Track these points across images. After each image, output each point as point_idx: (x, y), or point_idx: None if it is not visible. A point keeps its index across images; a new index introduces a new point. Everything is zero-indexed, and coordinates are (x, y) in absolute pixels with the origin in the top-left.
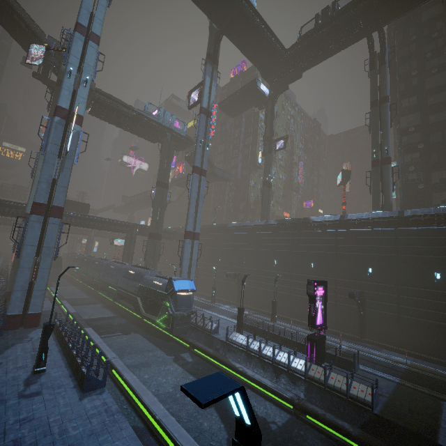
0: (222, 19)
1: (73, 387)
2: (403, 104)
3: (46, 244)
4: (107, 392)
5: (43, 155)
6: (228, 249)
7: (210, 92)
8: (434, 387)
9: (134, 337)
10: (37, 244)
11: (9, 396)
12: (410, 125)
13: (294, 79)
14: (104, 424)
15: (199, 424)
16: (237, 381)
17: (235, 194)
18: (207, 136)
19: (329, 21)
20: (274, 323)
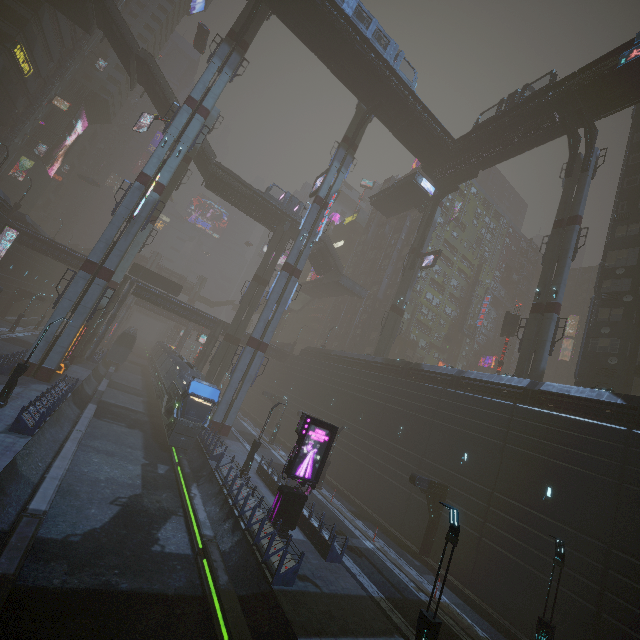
0: (370, 99)
1: (7, 425)
2: (617, 233)
3: (84, 302)
4: (28, 439)
5: None
6: (320, 382)
7: (336, 180)
8: None
9: (134, 433)
10: (75, 300)
11: None
12: (620, 265)
13: (466, 178)
14: None
15: (88, 507)
16: (183, 507)
17: (369, 317)
18: (315, 230)
19: (511, 109)
20: (317, 489)
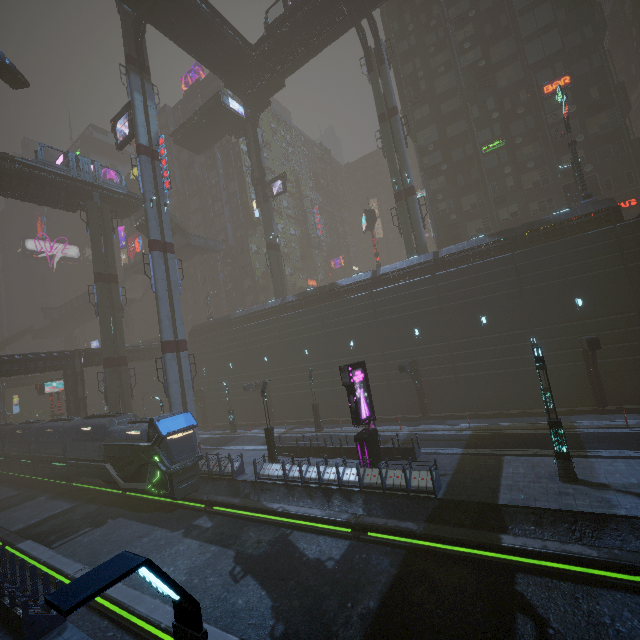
0: None
1: None
2: (416, 116)
3: None
4: (72, 627)
5: None
6: (239, 350)
7: (148, 118)
8: (496, 444)
9: (114, 526)
10: None
11: None
12: (428, 142)
13: (275, 90)
14: None
15: (231, 605)
16: (280, 526)
17: (233, 268)
18: (160, 189)
19: (301, 4)
20: (321, 432)
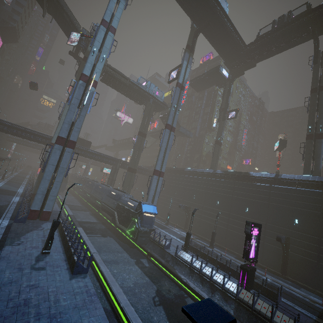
0: (201, 21)
1: (66, 269)
2: None
3: (61, 165)
4: (88, 278)
5: (68, 106)
6: (182, 187)
7: (185, 72)
8: None
9: (109, 240)
10: (56, 165)
11: (25, 266)
12: None
13: (249, 67)
14: (84, 302)
15: (150, 317)
16: (181, 289)
17: (193, 147)
18: (179, 103)
19: (283, 26)
20: (212, 248)
